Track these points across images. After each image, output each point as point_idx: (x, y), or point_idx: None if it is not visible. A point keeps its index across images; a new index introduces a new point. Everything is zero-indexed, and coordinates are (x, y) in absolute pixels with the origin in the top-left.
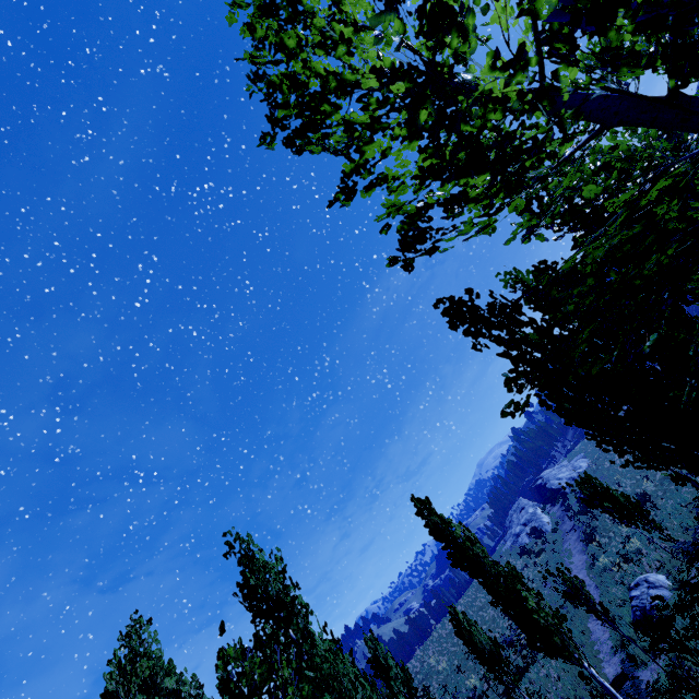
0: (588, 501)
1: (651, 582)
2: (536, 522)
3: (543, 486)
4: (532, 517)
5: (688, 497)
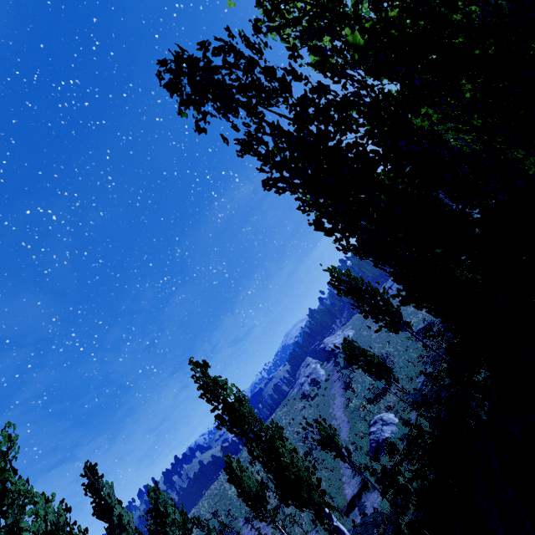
0: (348, 360)
1: (385, 420)
2: (316, 375)
3: (323, 349)
4: (313, 371)
5: (414, 355)
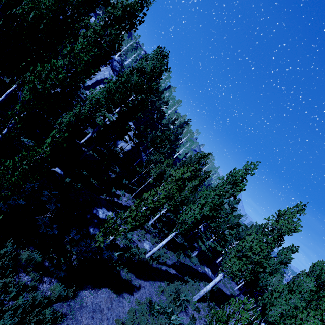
0: None
1: None
2: None
3: None
4: None
5: None
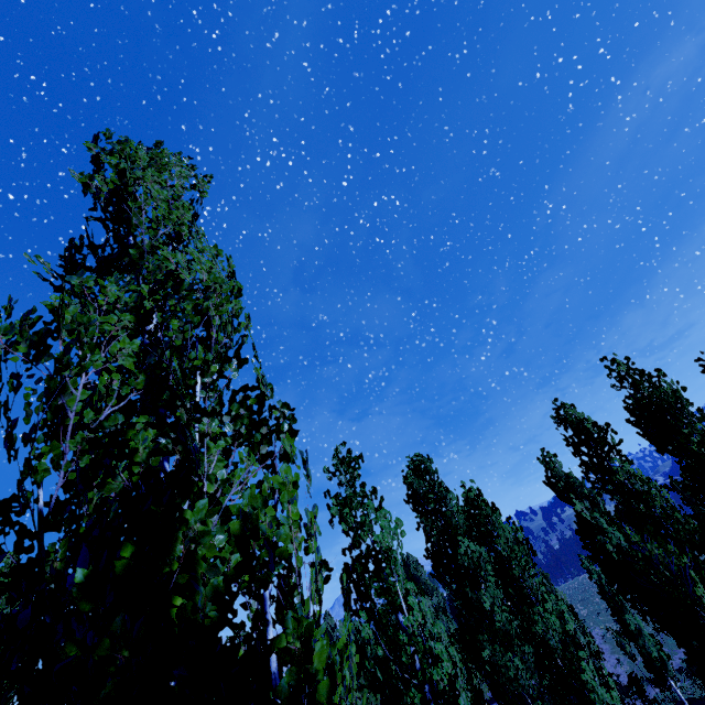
0: None
1: None
2: None
3: None
4: None
5: None
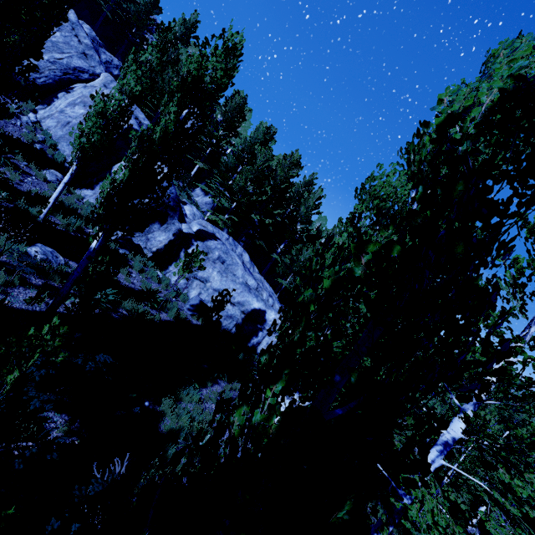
0: None
1: None
2: None
3: None
4: None
5: None
